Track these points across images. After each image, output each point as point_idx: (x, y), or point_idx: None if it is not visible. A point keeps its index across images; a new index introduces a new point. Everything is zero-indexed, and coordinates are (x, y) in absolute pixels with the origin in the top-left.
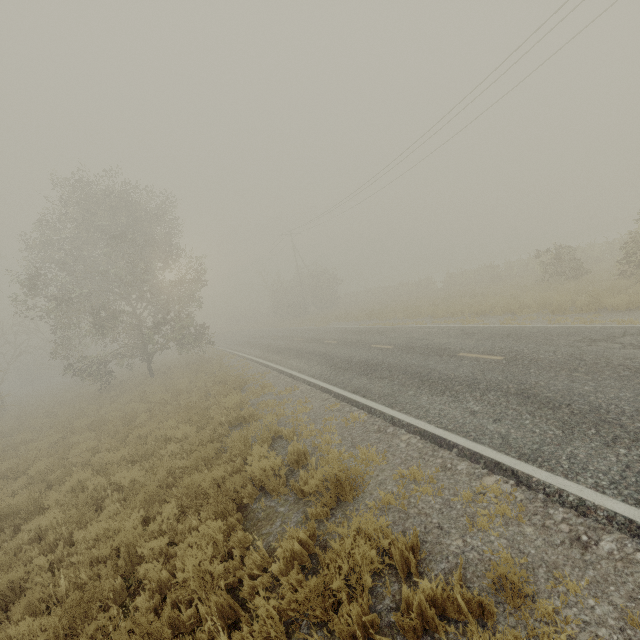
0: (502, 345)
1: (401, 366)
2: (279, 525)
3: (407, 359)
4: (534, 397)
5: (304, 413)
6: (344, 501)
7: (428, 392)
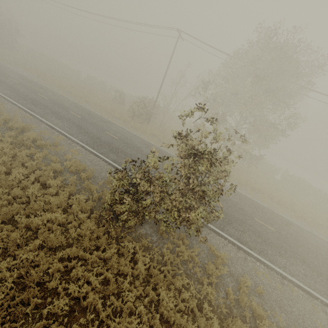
0: (83, 114)
1: (49, 107)
2: (2, 132)
3: (52, 106)
4: (80, 127)
5: (3, 108)
6: (24, 132)
7: (55, 118)
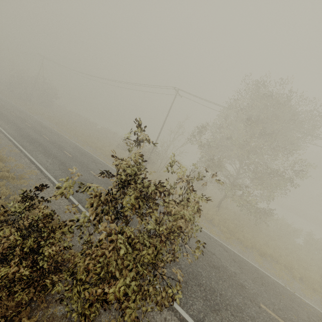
0: (77, 154)
1: (44, 146)
2: None
3: (49, 145)
4: (64, 164)
5: None
6: None
7: (43, 154)
